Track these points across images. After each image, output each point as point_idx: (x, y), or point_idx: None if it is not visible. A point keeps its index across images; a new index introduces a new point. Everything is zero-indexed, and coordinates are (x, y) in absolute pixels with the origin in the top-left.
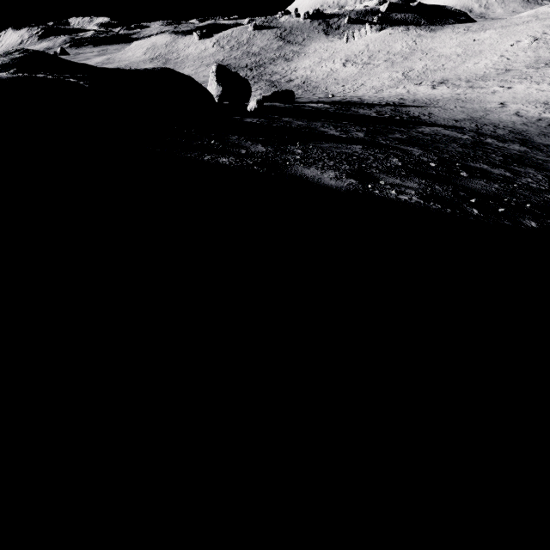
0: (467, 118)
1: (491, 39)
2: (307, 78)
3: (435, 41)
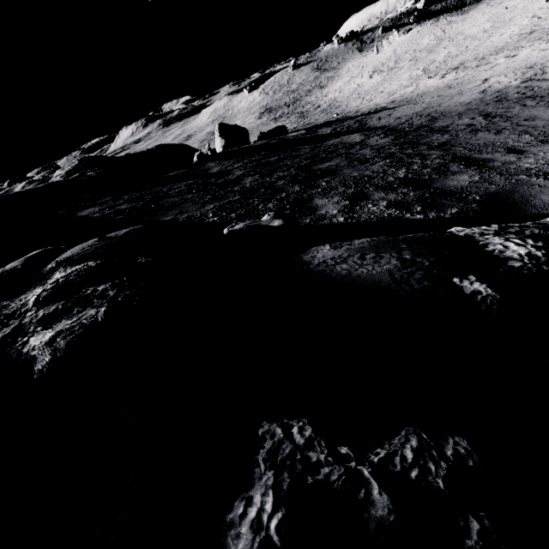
0: (417, 111)
1: (526, 0)
2: (333, 100)
3: (465, 23)
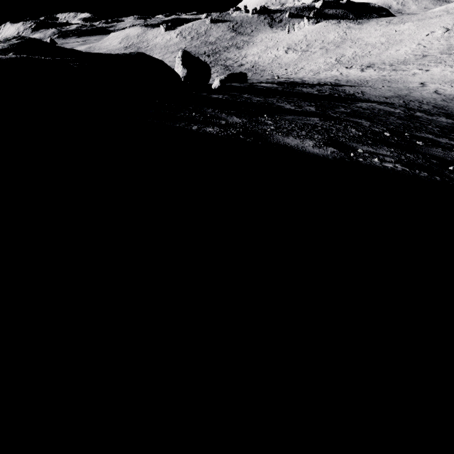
0: (394, 95)
1: (410, 30)
2: (255, 63)
3: (362, 32)
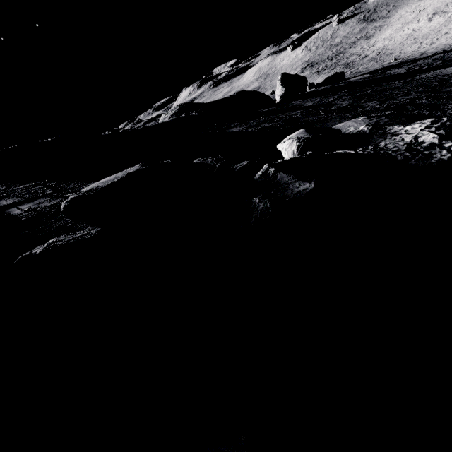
0: None
1: None
2: (383, 48)
3: None
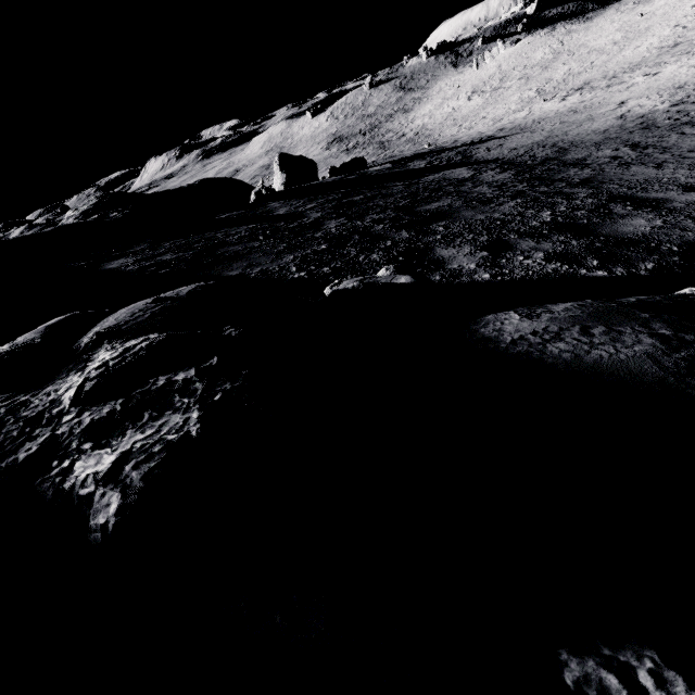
0: (538, 140)
1: (666, 5)
2: (422, 128)
3: (589, 33)
